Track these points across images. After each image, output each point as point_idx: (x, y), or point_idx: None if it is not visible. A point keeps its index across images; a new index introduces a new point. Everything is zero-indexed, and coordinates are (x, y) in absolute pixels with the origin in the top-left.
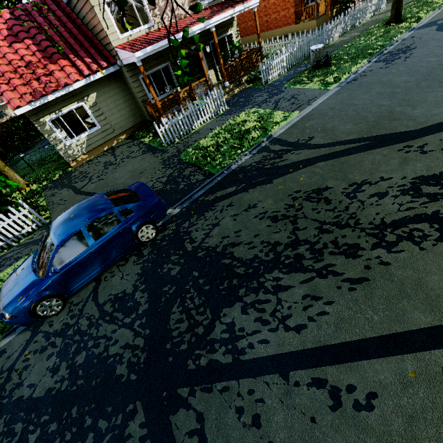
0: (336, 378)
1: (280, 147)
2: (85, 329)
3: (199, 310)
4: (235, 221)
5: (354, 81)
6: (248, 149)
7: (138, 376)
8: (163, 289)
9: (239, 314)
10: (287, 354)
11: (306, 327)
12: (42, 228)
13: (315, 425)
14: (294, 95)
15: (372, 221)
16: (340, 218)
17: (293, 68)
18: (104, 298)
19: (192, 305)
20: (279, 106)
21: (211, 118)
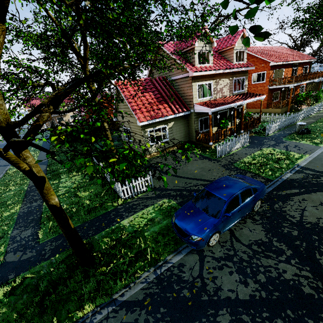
0: None
1: (313, 172)
2: (248, 259)
3: None
4: (318, 209)
5: None
6: (288, 170)
7: None
8: (295, 243)
9: None
10: None
11: None
12: (151, 190)
13: None
14: (296, 145)
15: None
16: None
17: (280, 130)
18: (246, 241)
19: None
20: (290, 150)
21: (240, 148)
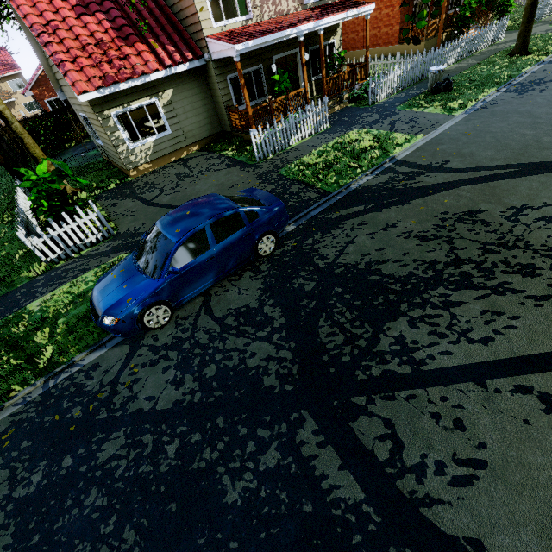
0: (542, 385)
1: (410, 169)
2: (206, 343)
3: (354, 324)
4: (374, 239)
5: (484, 109)
6: (369, 169)
7: (295, 386)
8: (300, 304)
9: (407, 328)
10: (478, 364)
11: (494, 339)
12: (109, 240)
13: (530, 426)
14: (413, 118)
15: (544, 243)
16: (506, 239)
17: (403, 90)
18: (221, 312)
19: (344, 319)
20: (397, 128)
21: (310, 135)
